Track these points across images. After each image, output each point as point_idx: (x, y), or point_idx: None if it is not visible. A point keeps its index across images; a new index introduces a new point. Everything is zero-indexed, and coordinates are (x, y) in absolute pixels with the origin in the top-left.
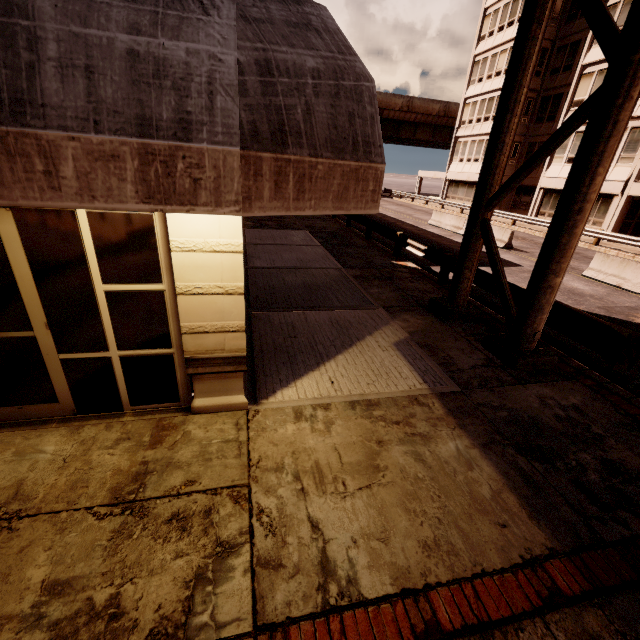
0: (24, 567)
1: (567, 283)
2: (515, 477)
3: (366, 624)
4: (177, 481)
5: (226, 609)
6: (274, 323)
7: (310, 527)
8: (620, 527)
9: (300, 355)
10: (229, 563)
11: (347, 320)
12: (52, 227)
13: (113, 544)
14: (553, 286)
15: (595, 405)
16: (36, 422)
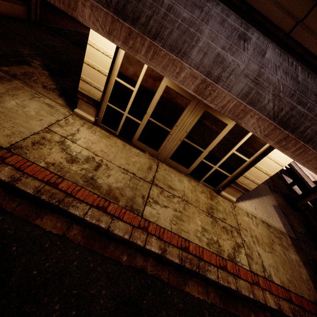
0: (195, 218)
1: None
2: (313, 279)
3: (275, 288)
4: (221, 216)
5: (242, 261)
6: None
7: (258, 254)
8: None
9: None
10: (240, 250)
11: None
12: (240, 131)
13: (212, 225)
14: None
15: None
16: (178, 170)
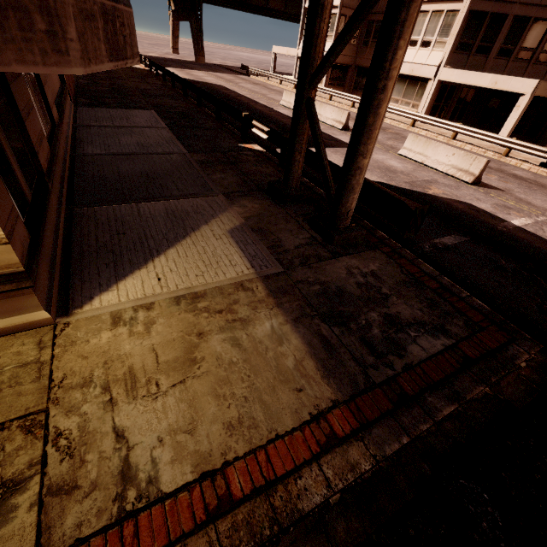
0: None
1: (386, 161)
2: (317, 344)
3: (161, 518)
4: None
5: None
6: (100, 219)
7: (114, 438)
8: (387, 369)
9: (127, 253)
10: (11, 503)
11: (184, 210)
12: None
13: None
14: (362, 167)
15: (388, 269)
16: None
